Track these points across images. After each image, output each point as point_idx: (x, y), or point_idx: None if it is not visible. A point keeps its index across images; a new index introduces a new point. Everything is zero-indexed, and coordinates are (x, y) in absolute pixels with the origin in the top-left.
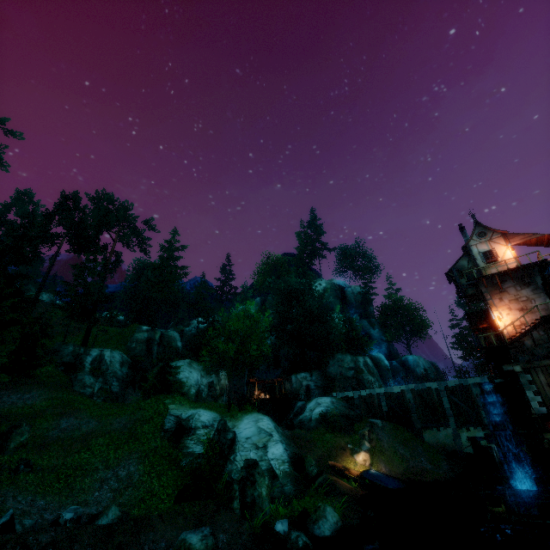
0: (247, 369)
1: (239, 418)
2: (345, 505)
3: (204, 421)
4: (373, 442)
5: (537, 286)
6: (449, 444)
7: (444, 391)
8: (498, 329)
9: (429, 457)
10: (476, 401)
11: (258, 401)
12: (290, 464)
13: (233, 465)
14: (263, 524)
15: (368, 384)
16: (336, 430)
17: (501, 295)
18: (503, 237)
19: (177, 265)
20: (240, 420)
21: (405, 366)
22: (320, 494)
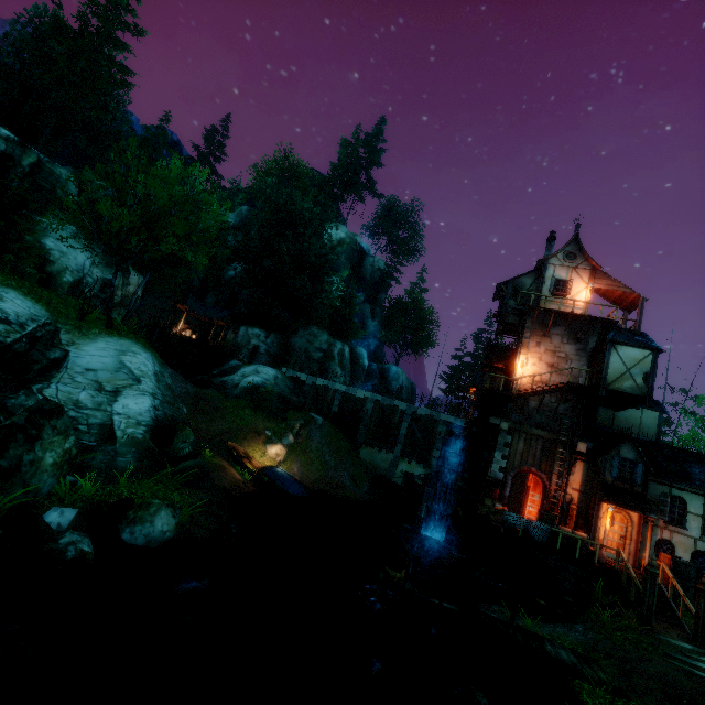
0: (149, 274)
1: (90, 335)
2: (206, 506)
3: (8, 312)
4: (300, 438)
5: (585, 348)
6: (382, 468)
7: (410, 416)
8: (512, 376)
9: (354, 474)
10: (435, 439)
11: (175, 336)
12: (150, 430)
13: (31, 399)
14: (21, 506)
15: (332, 376)
16: (262, 409)
17: (542, 339)
18: (591, 272)
19: (115, 57)
20: (89, 339)
21: (383, 375)
22: (176, 483)
